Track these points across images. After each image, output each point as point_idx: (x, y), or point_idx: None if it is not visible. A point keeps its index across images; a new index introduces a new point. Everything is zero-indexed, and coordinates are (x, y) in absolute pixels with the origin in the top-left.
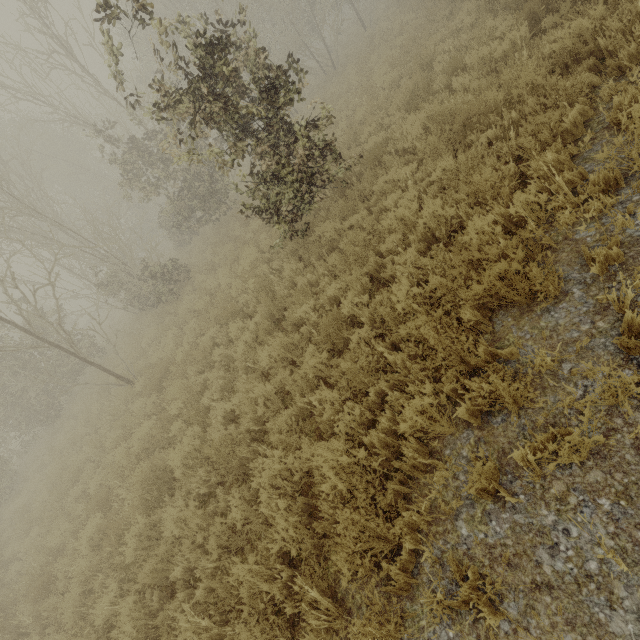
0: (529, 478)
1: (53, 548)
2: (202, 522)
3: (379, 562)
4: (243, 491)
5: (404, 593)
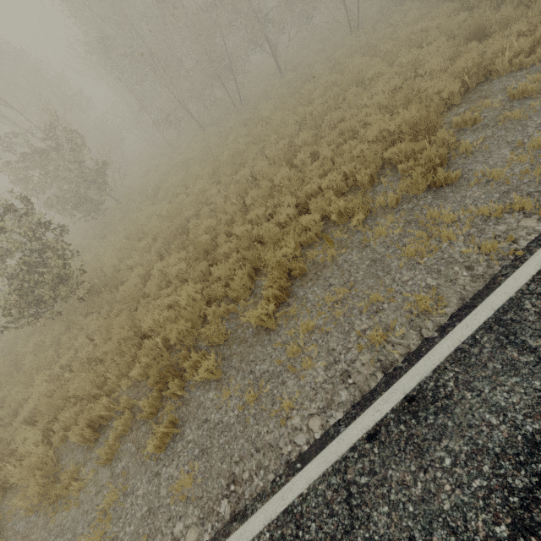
0: None
1: None
2: None
3: None
4: None
5: None
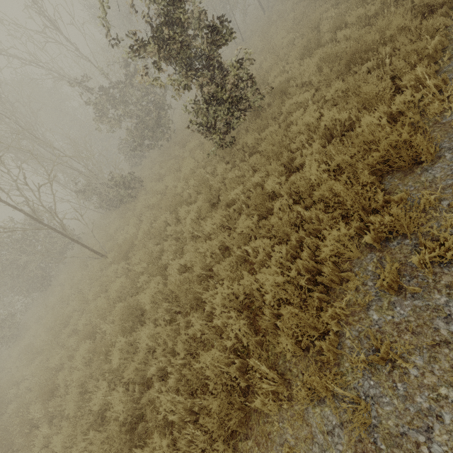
0: (423, 276)
1: (54, 368)
2: (170, 335)
3: (309, 346)
4: (197, 315)
5: (332, 361)
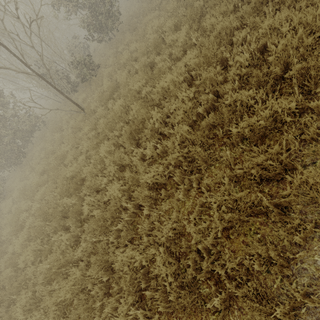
0: None
1: (68, 179)
2: (211, 82)
3: None
4: (223, 76)
5: None
